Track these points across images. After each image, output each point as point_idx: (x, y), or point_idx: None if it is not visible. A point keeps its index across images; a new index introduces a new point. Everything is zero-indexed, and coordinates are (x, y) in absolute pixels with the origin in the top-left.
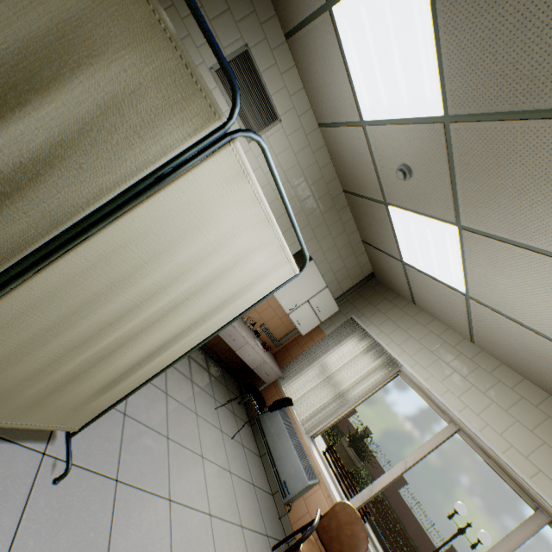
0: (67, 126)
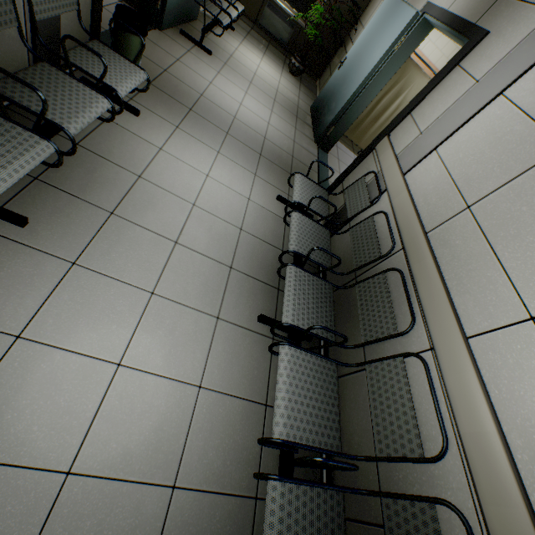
0: (405, 96)
